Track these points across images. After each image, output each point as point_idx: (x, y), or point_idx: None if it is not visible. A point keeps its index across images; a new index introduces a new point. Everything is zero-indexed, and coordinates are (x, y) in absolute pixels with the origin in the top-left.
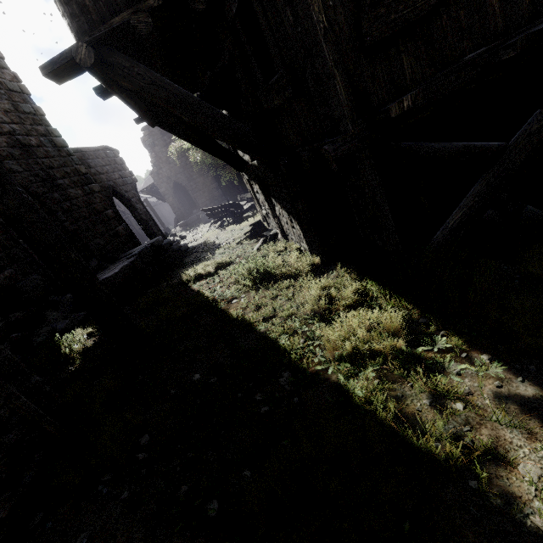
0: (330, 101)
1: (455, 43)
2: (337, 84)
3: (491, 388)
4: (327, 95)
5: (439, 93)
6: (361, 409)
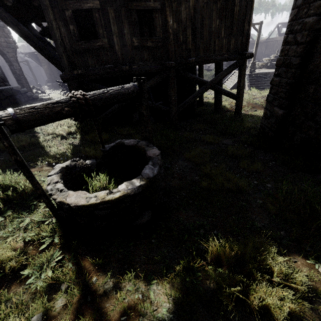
0: (62, 62)
1: (106, 60)
2: (64, 58)
3: (71, 142)
4: (61, 60)
5: (99, 72)
6: (38, 139)
